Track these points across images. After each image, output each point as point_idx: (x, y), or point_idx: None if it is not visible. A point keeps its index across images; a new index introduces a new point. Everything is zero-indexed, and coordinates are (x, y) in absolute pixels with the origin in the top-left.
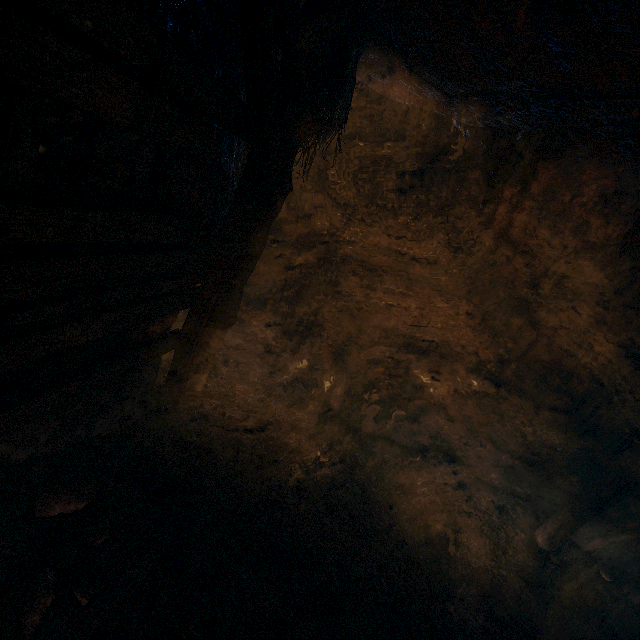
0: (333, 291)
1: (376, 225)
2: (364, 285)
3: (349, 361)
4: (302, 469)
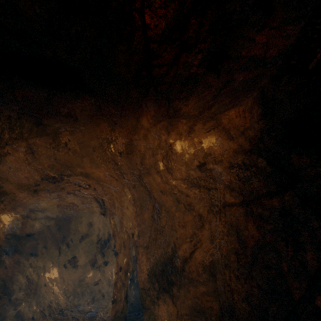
0: (43, 270)
1: (52, 245)
2: (53, 262)
3: (55, 287)
4: (47, 318)
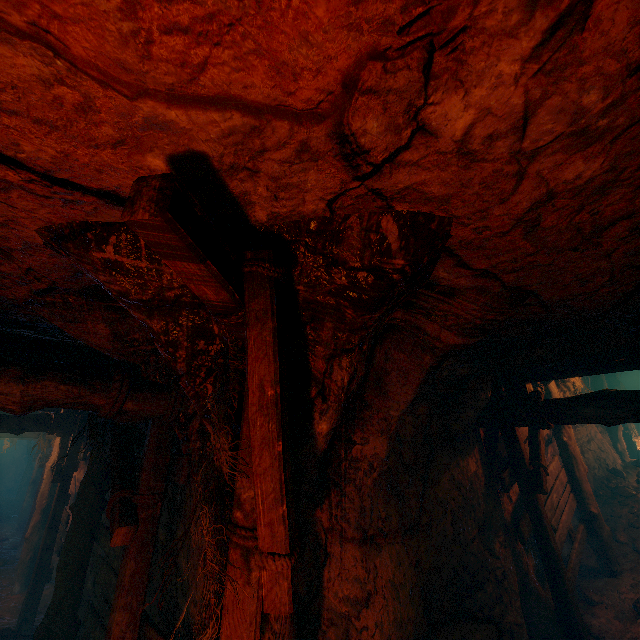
0: None
1: None
2: None
3: None
4: None
